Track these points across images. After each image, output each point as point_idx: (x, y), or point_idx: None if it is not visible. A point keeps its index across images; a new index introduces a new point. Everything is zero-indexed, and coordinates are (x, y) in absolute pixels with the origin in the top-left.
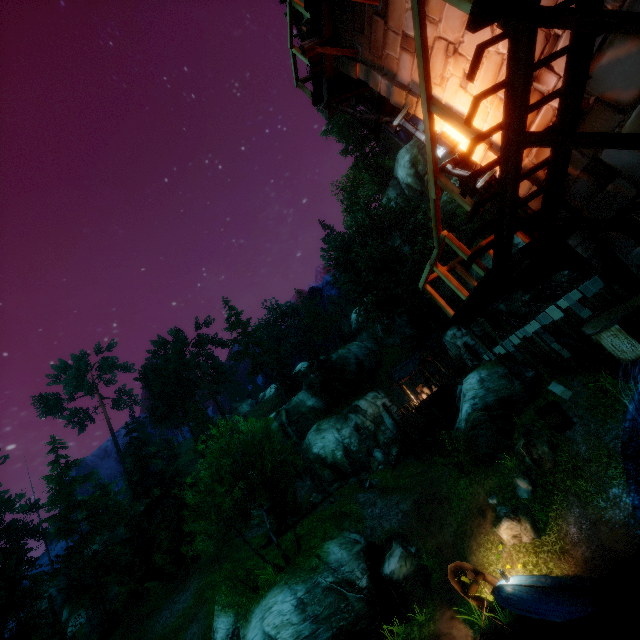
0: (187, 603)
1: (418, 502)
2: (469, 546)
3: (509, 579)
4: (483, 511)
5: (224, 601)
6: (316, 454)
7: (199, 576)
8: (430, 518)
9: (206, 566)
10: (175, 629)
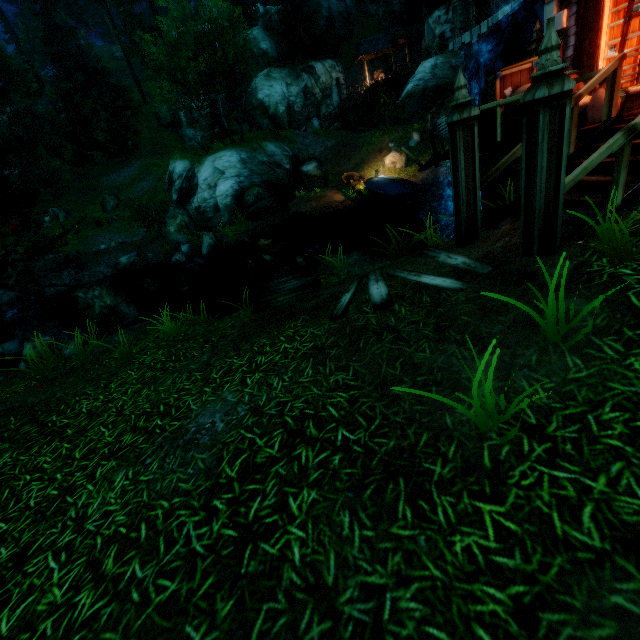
0: (133, 173)
1: (339, 144)
2: (362, 168)
3: (378, 176)
4: (382, 150)
5: (178, 157)
6: (260, 101)
7: (142, 160)
8: (343, 156)
9: (148, 155)
10: (125, 184)
